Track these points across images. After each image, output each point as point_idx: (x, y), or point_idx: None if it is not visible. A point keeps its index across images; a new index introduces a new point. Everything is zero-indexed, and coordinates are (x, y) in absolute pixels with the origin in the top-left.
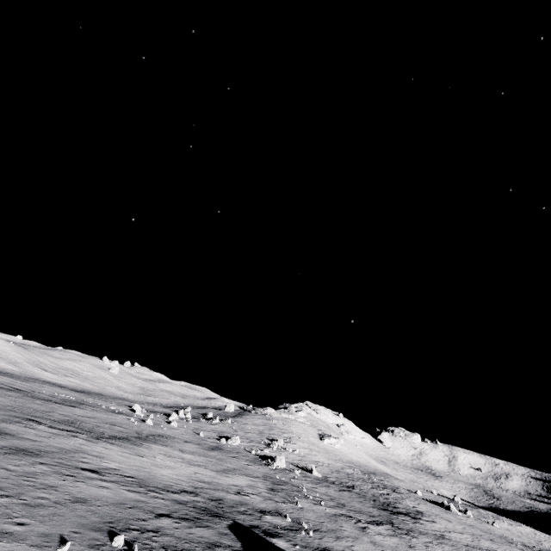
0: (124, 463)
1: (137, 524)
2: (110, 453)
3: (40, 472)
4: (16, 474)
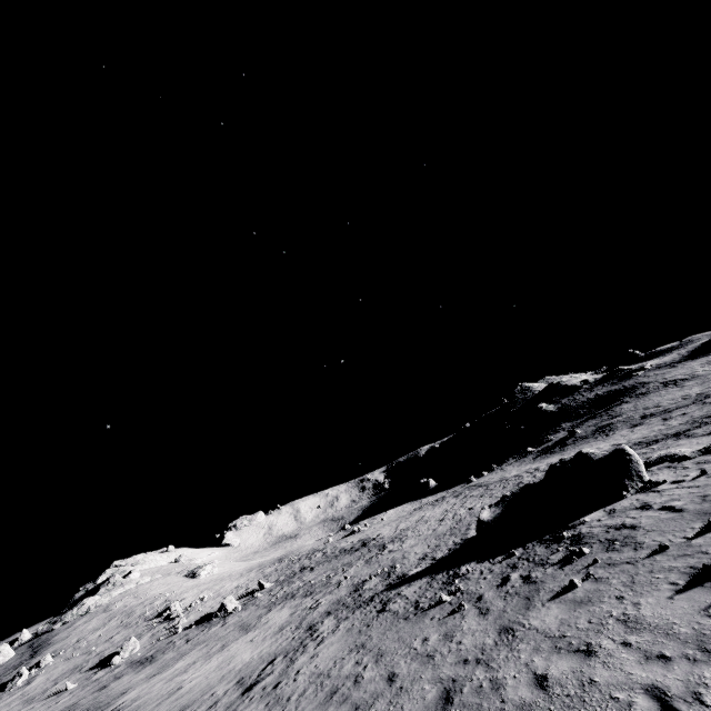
0: (214, 686)
1: (406, 610)
2: (164, 710)
3: (265, 705)
4: (279, 710)
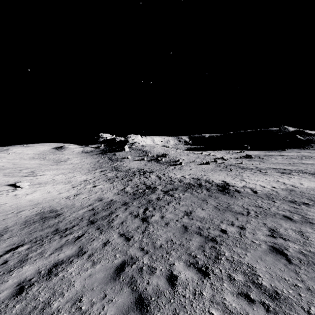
0: None
1: None
2: None
3: None
4: None
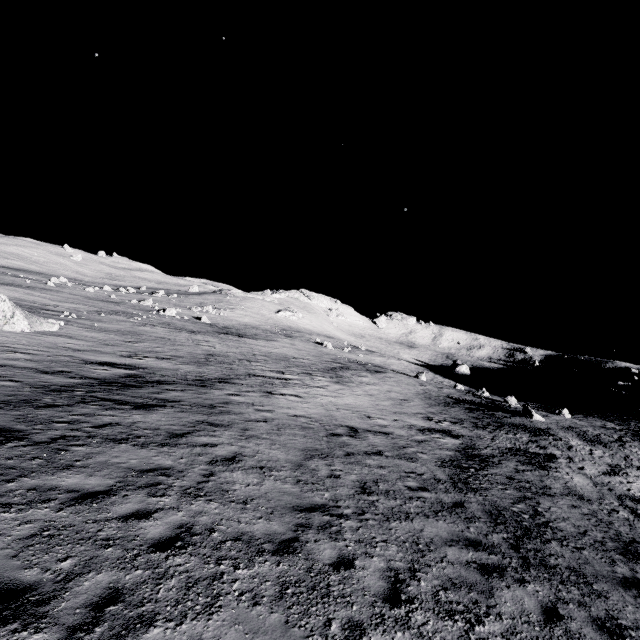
0: None
1: None
2: None
3: None
4: None
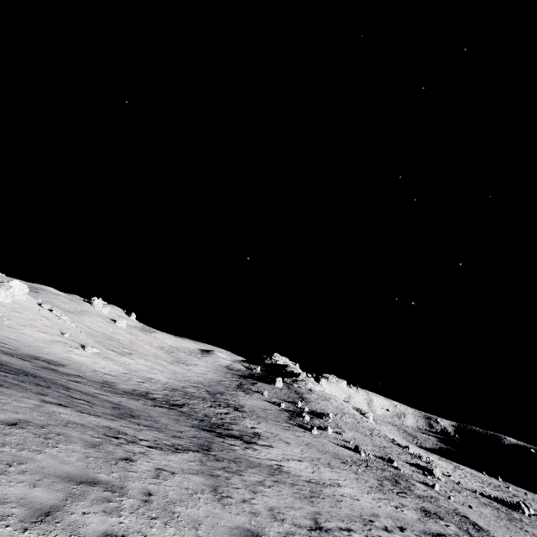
0: None
1: None
2: None
3: None
4: None
